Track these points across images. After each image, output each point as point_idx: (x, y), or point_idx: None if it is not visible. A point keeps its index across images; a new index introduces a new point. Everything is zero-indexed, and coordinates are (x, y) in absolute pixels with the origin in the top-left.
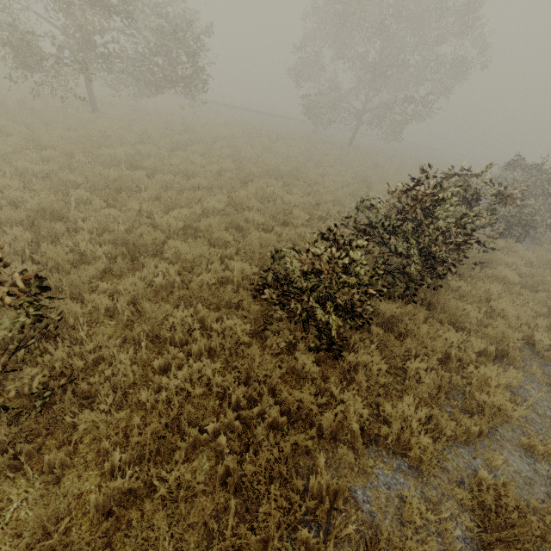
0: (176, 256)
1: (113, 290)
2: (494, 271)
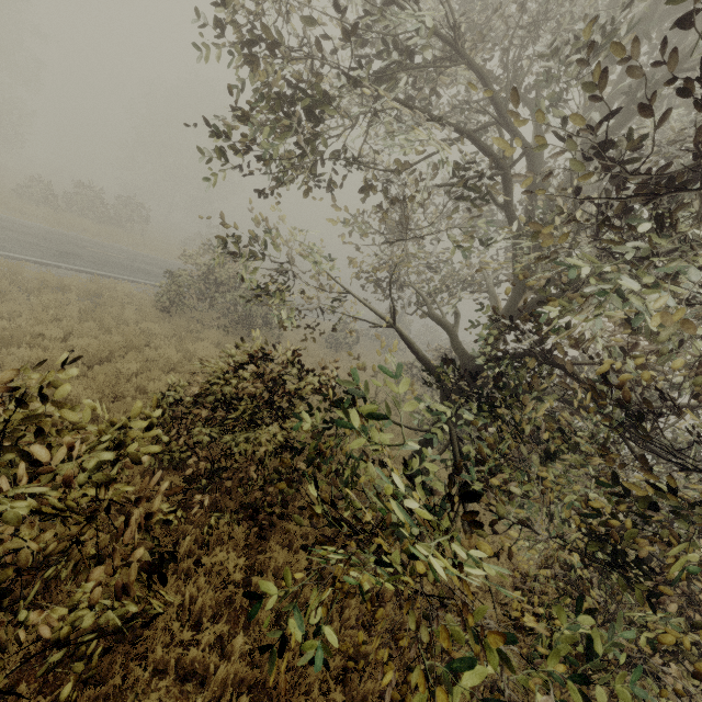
0: None
1: None
2: (151, 240)
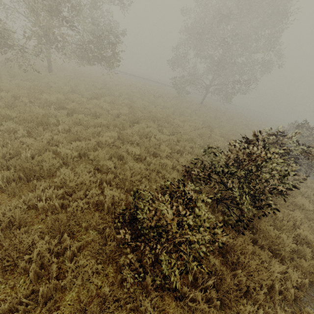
0: (61, 182)
1: None
2: (295, 200)
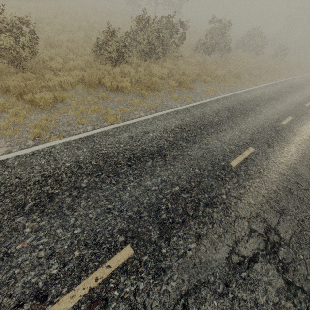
0: (67, 46)
1: (49, 54)
2: (187, 59)
